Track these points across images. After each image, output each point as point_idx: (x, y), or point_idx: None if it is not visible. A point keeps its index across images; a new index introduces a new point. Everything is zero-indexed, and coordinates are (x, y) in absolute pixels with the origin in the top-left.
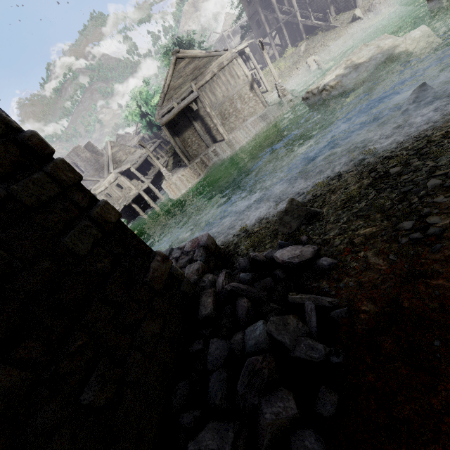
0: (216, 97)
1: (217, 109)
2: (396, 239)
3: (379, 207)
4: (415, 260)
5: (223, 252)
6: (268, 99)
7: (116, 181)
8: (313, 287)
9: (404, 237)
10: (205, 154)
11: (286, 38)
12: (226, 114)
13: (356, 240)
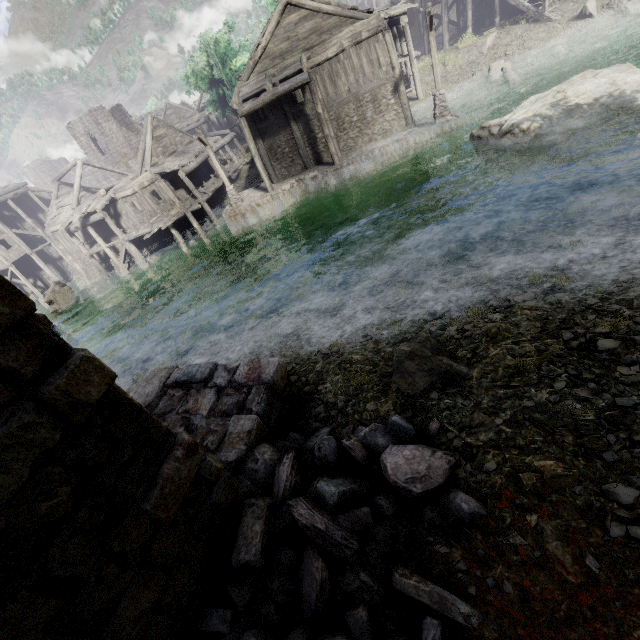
0: (336, 89)
1: (334, 110)
2: (601, 517)
3: (573, 418)
4: (635, 596)
5: (296, 389)
6: (416, 113)
7: (152, 185)
8: (438, 554)
9: (617, 522)
10: (300, 179)
11: (468, 15)
12: (346, 123)
13: (524, 478)
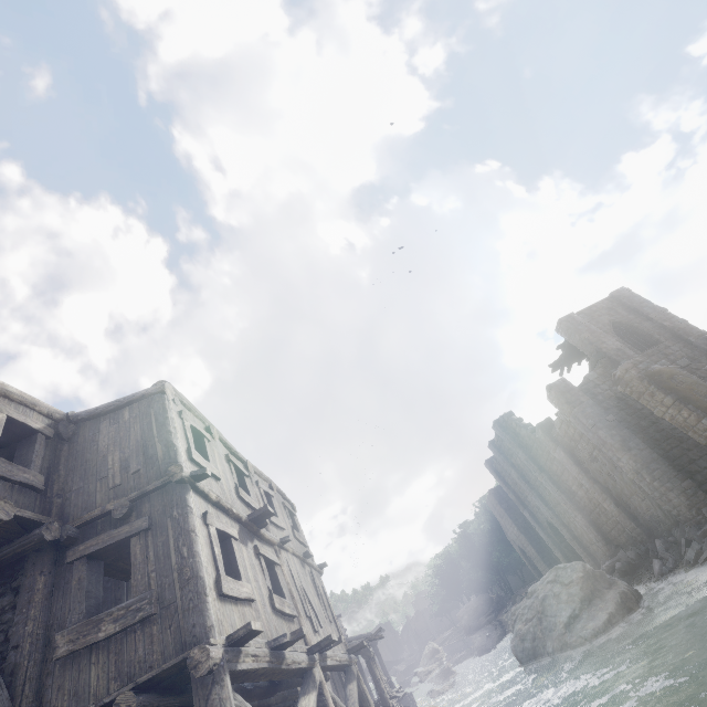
0: None
1: None
2: None
3: None
4: None
5: None
6: None
7: None
8: None
9: None
10: None
11: None
12: None
13: None
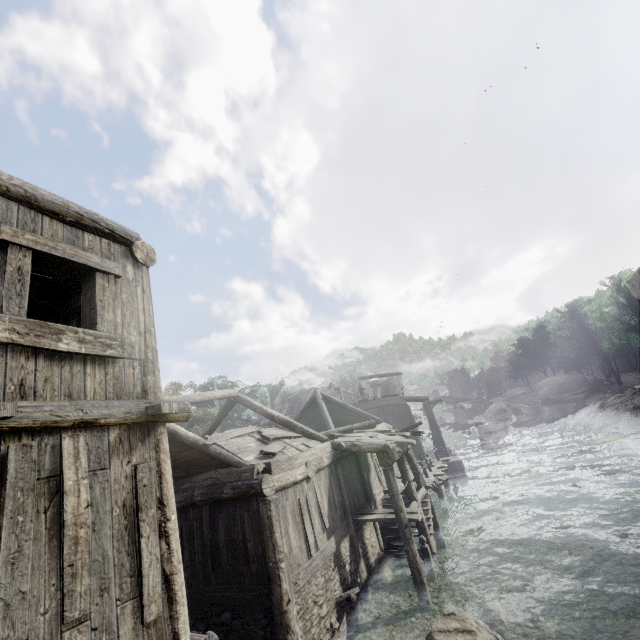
0: None
1: None
2: None
3: None
4: None
5: None
6: None
7: None
8: None
9: None
10: None
11: None
12: None
13: None
